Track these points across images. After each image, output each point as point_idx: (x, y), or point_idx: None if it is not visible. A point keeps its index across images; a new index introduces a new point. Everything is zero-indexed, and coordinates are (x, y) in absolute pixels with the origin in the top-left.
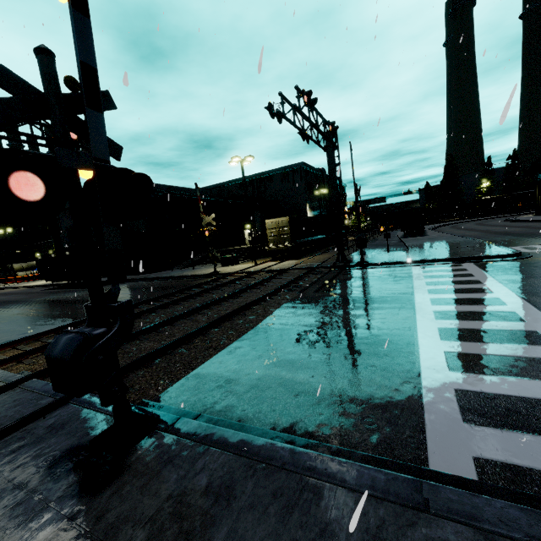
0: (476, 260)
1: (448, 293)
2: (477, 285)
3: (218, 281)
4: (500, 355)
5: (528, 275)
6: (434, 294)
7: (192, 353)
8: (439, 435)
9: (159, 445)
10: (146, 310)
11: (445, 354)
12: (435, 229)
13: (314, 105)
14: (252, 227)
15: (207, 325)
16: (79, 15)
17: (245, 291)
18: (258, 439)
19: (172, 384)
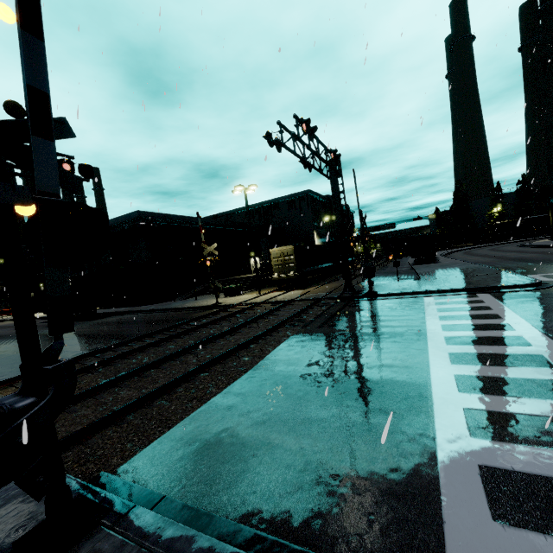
0: (492, 291)
1: (464, 330)
2: (496, 320)
3: (218, 313)
4: (531, 415)
5: (552, 309)
6: (448, 331)
7: (172, 406)
8: (463, 542)
9: (98, 551)
10: (135, 349)
11: (465, 412)
12: (447, 255)
13: (313, 133)
14: (258, 256)
15: (195, 370)
16: (30, 37)
17: (244, 326)
18: (223, 547)
19: (142, 448)
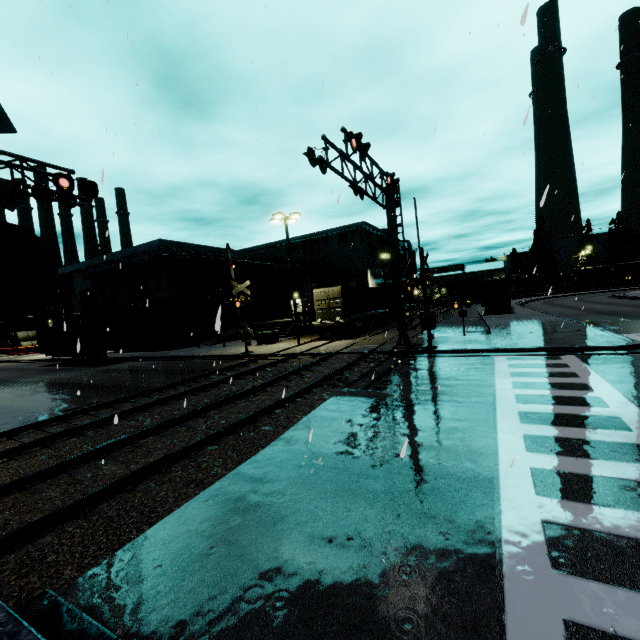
0: (580, 352)
1: (544, 404)
2: (584, 392)
3: (246, 365)
4: (638, 538)
5: None
6: (523, 404)
7: (162, 492)
8: None
9: None
10: (136, 408)
11: (544, 527)
12: (525, 304)
13: (365, 151)
14: (300, 297)
15: (200, 441)
16: None
17: (273, 383)
18: None
19: (108, 554)
